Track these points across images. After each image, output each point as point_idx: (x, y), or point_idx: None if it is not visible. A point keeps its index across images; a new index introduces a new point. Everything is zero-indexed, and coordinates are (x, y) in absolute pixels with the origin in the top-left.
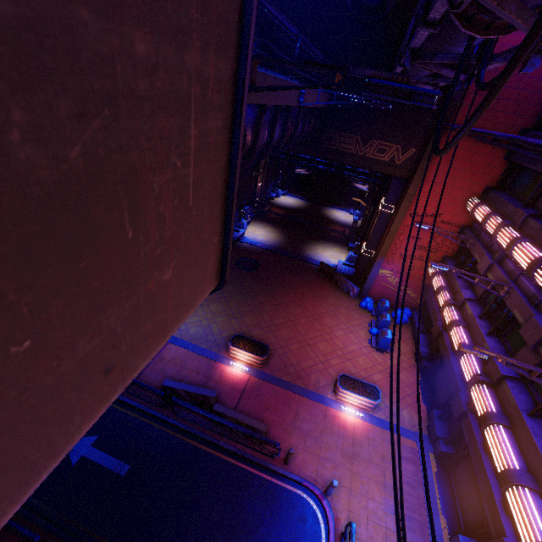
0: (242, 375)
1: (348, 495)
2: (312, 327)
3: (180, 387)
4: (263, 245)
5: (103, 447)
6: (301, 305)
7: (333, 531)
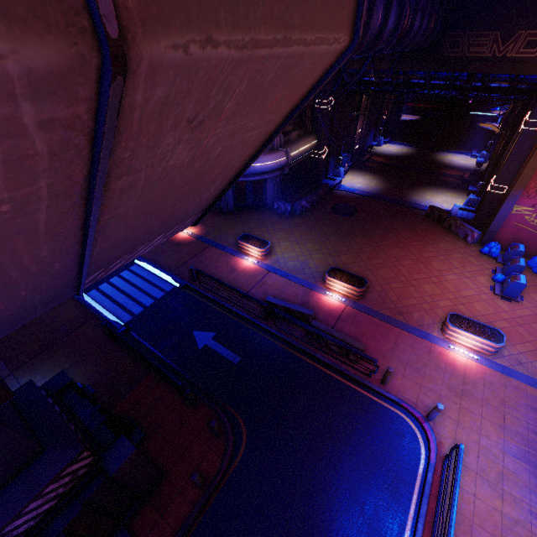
0: (338, 304)
1: (454, 426)
2: (417, 269)
3: (281, 303)
4: (361, 192)
5: (220, 341)
6: (404, 248)
7: (434, 451)
